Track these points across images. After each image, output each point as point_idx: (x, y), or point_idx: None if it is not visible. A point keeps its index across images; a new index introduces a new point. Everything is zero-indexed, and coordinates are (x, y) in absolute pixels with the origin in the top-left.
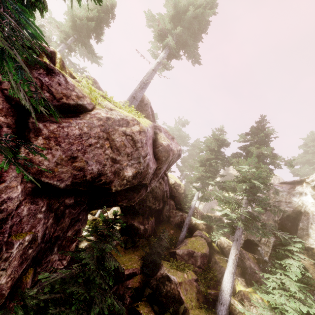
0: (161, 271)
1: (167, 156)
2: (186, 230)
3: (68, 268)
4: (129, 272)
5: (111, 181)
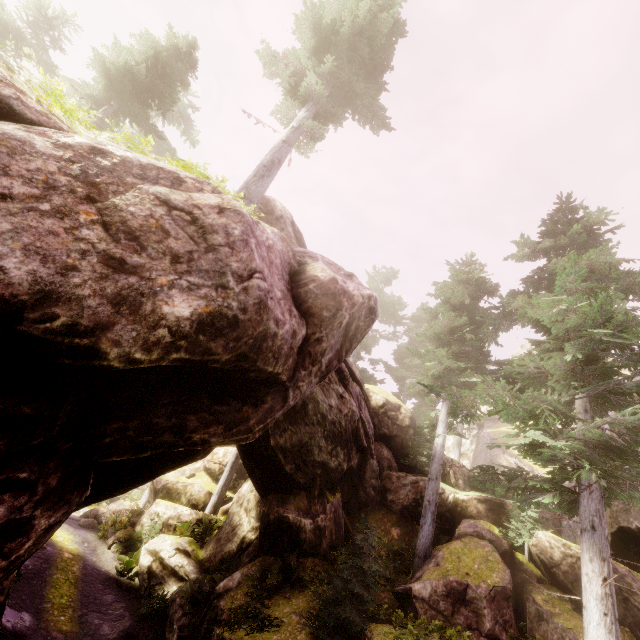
0: None
1: (334, 308)
2: (432, 521)
3: None
4: None
5: (103, 325)
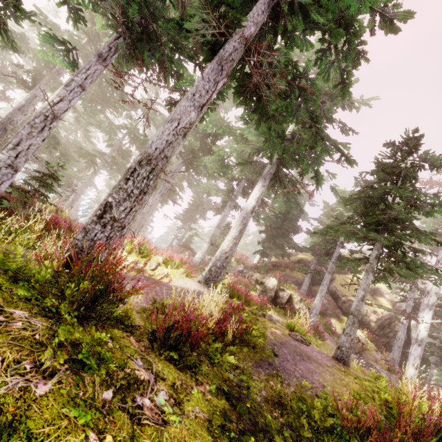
0: None
1: None
2: None
3: None
4: None
5: None
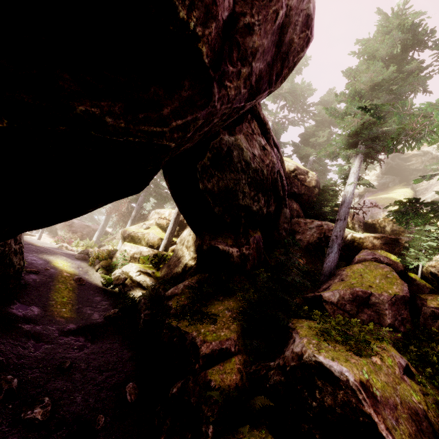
0: (294, 347)
1: None
2: (337, 251)
3: (100, 339)
4: (210, 349)
5: None
